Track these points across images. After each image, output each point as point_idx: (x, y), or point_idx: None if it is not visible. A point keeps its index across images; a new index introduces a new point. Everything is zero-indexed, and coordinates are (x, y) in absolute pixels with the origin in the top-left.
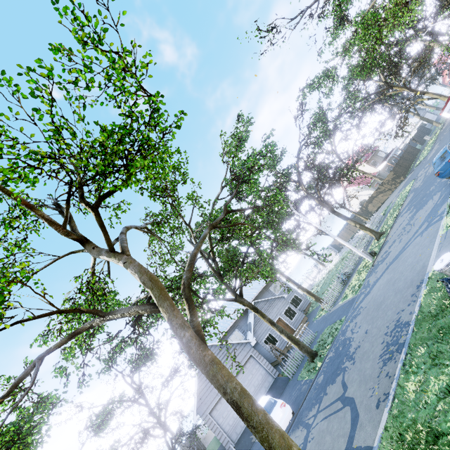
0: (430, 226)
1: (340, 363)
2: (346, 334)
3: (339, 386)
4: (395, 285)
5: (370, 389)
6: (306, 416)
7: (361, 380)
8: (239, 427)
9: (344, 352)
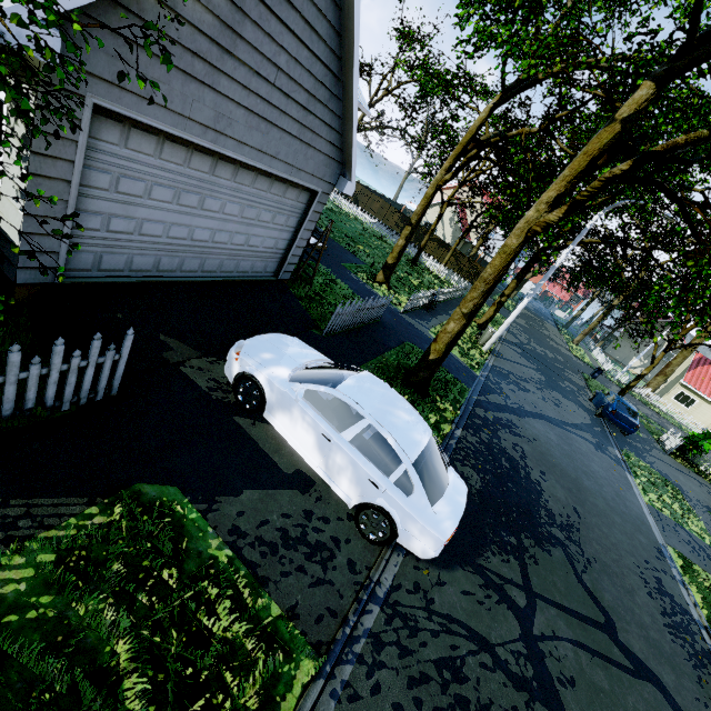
0: (607, 454)
1: (533, 508)
2: (502, 441)
3: (578, 585)
4: (594, 484)
5: (700, 702)
6: (482, 556)
7: (649, 642)
8: (124, 258)
9: (530, 492)
